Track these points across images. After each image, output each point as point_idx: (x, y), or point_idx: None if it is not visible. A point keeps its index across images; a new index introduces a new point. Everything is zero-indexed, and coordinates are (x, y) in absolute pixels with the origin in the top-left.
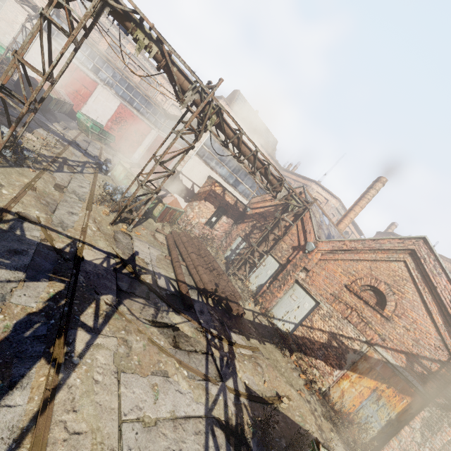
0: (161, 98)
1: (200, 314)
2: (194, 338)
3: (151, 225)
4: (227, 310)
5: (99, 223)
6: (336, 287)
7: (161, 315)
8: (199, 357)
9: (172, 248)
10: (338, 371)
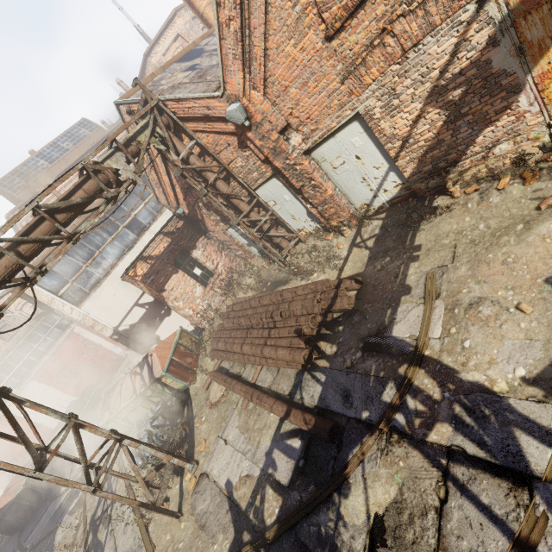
0: (29, 308)
1: (350, 406)
2: (404, 486)
3: (199, 394)
4: (346, 309)
5: (173, 547)
6: (329, 66)
7: (345, 548)
8: (457, 515)
9: (230, 390)
10: (521, 97)
